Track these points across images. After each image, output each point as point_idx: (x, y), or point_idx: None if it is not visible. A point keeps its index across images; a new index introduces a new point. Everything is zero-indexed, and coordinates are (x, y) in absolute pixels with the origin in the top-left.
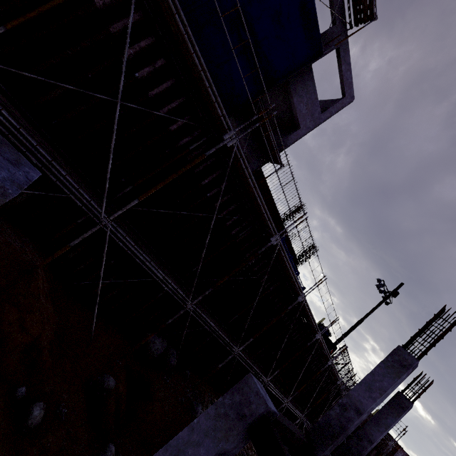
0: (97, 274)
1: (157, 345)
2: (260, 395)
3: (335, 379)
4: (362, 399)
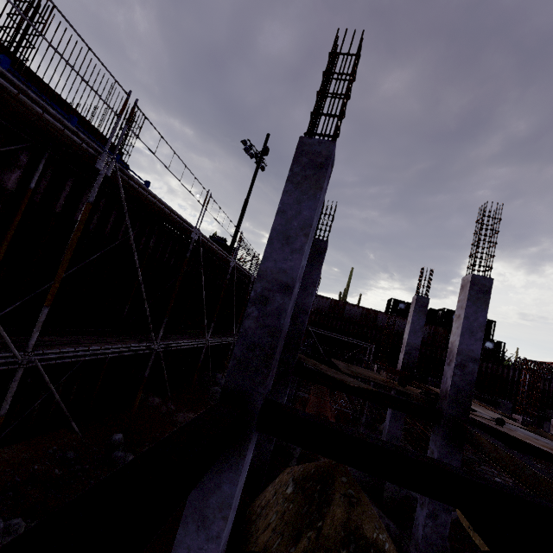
0: None
1: None
2: None
3: (249, 279)
4: (283, 264)
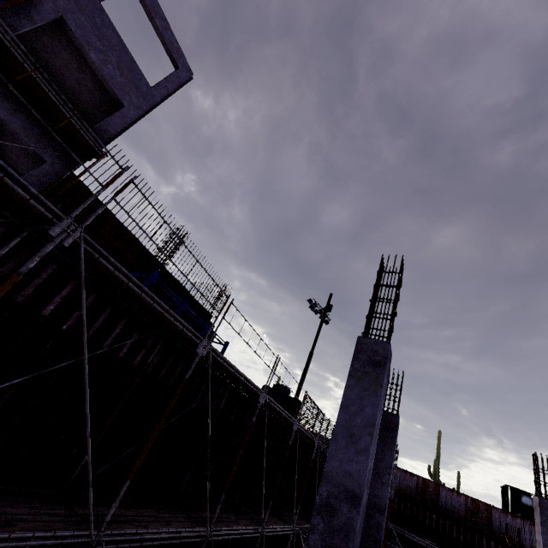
0: None
1: None
2: None
3: (313, 441)
4: (349, 466)
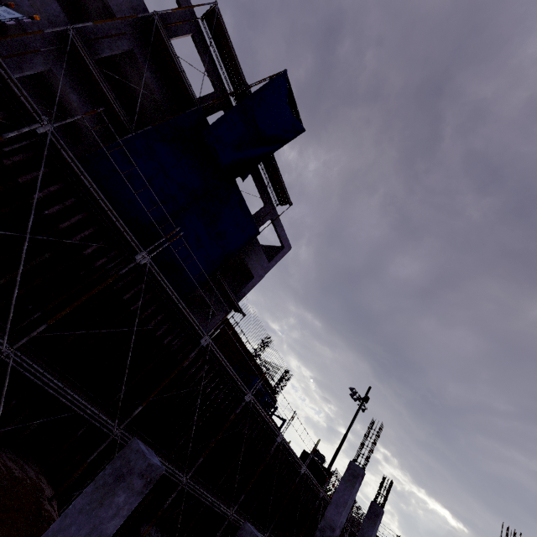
0: (91, 478)
1: (153, 536)
2: (253, 533)
3: None
4: (333, 517)
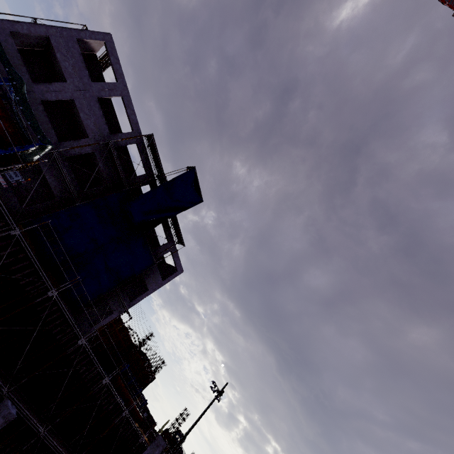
0: None
1: None
2: None
3: None
4: None
